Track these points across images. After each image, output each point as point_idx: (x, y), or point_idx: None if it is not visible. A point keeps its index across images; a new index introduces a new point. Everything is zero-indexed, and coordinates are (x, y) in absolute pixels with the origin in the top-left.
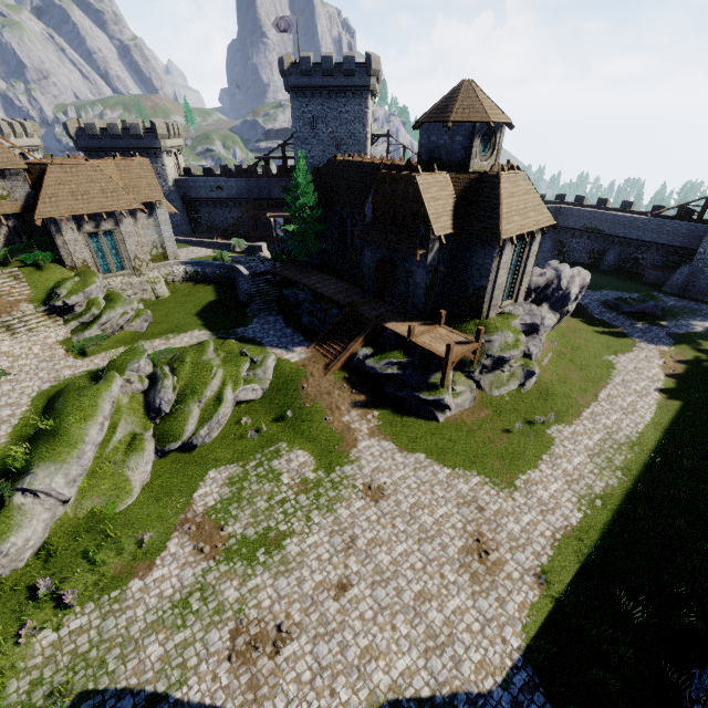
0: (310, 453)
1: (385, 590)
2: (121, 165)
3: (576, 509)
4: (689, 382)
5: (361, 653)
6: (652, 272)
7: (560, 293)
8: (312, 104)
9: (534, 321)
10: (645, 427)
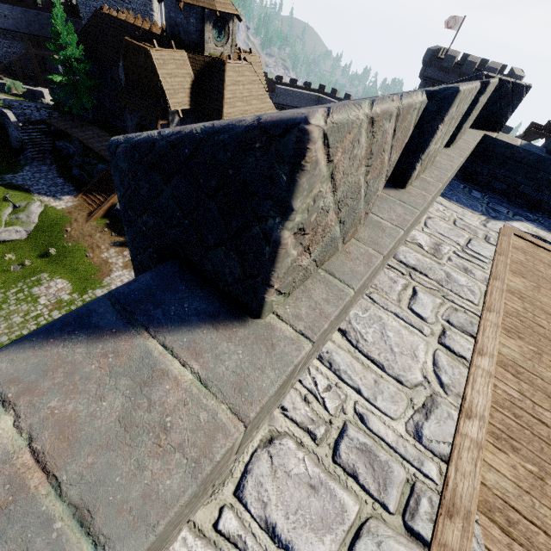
0: (68, 281)
1: None
2: None
3: None
4: None
5: None
6: None
7: None
8: None
9: None
10: None
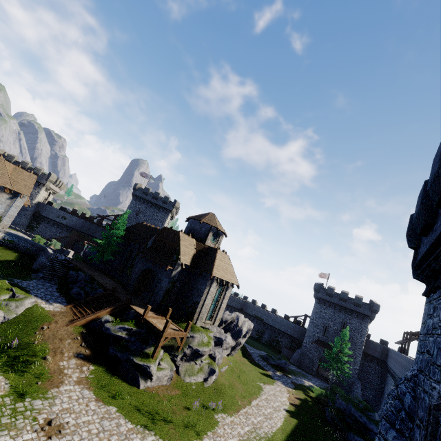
0: (9, 380)
1: None
2: (18, 169)
3: None
4: (302, 410)
5: None
6: (285, 349)
7: (237, 328)
8: (142, 205)
9: (221, 336)
10: (277, 430)
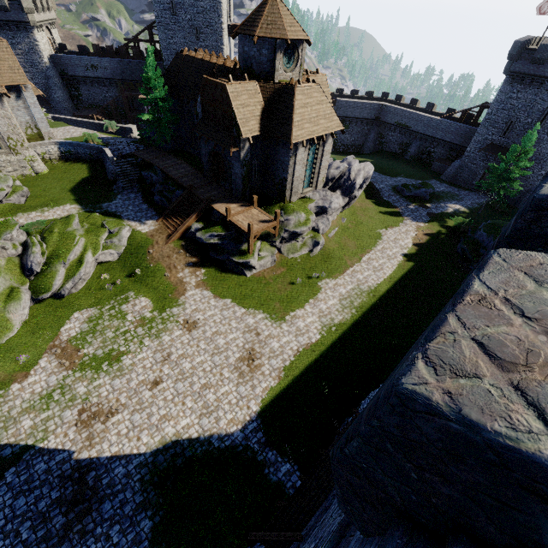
0: (150, 299)
1: (183, 383)
2: None
3: (318, 333)
4: (426, 249)
5: (160, 418)
6: (437, 164)
7: (349, 183)
8: None
9: (324, 205)
10: (383, 280)
